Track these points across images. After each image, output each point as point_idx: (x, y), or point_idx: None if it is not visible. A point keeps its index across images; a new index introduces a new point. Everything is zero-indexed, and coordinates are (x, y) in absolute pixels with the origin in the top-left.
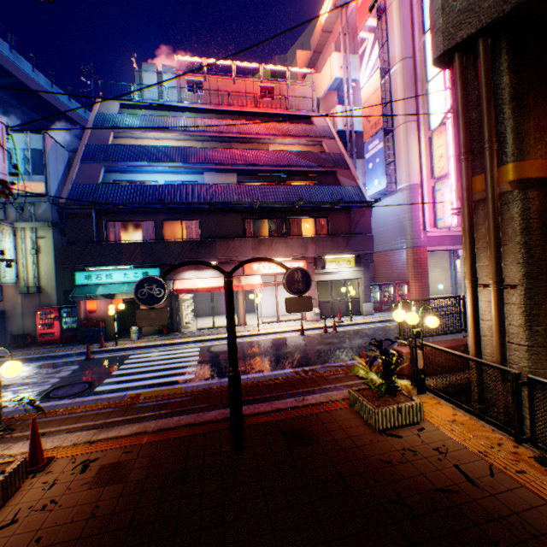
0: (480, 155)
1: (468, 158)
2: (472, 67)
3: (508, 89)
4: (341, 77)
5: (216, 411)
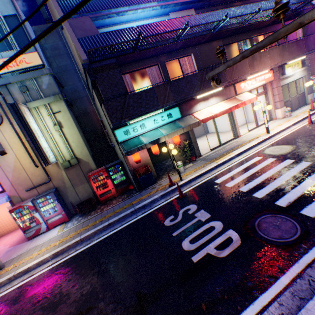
0: None
1: None
2: None
3: None
4: None
5: None
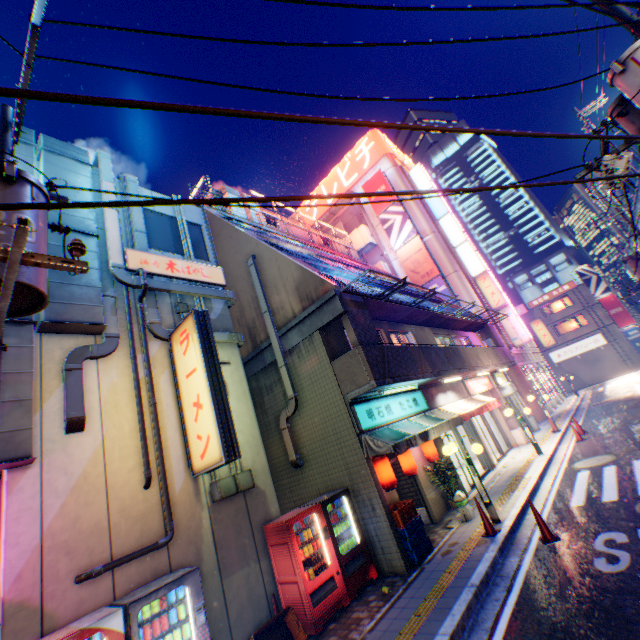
0: None
1: None
2: None
3: None
4: (373, 242)
5: None
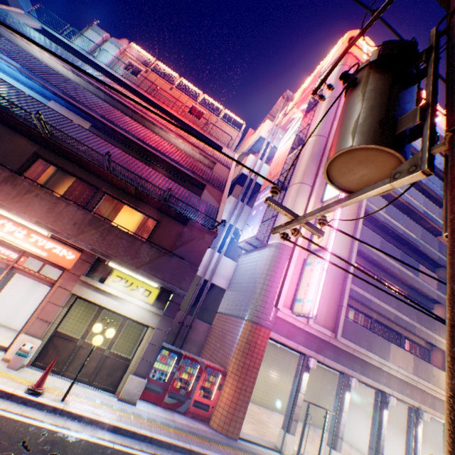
0: None
1: None
2: None
3: None
4: (266, 138)
5: None
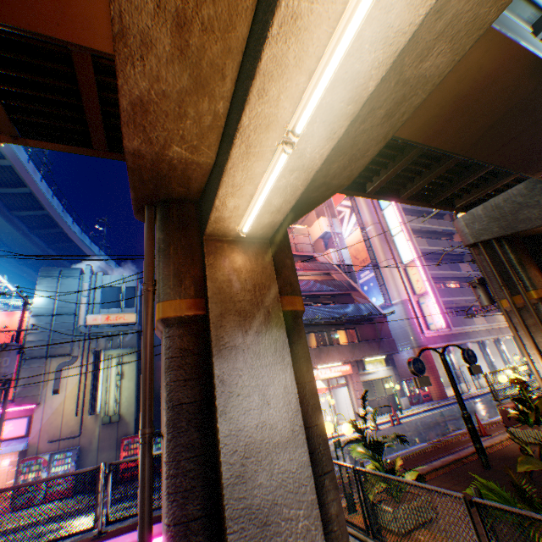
0: (511, 286)
1: (505, 288)
2: (488, 249)
3: (514, 260)
4: (328, 231)
5: (436, 461)
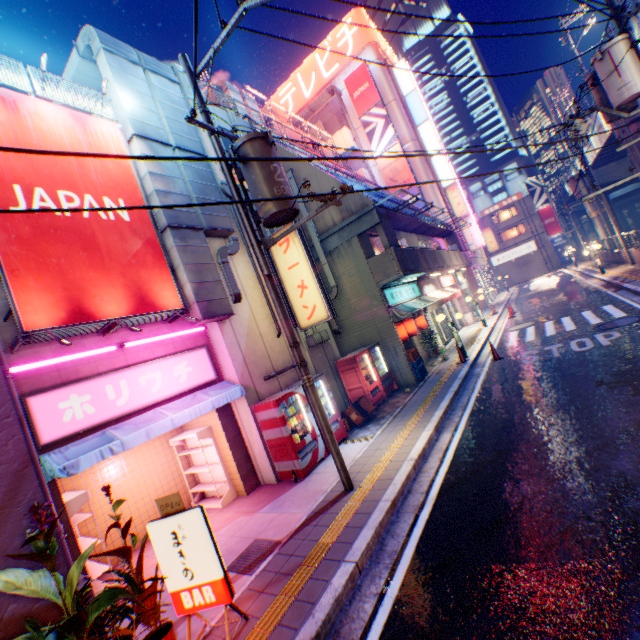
0: None
1: None
2: None
3: None
4: (355, 147)
5: None
